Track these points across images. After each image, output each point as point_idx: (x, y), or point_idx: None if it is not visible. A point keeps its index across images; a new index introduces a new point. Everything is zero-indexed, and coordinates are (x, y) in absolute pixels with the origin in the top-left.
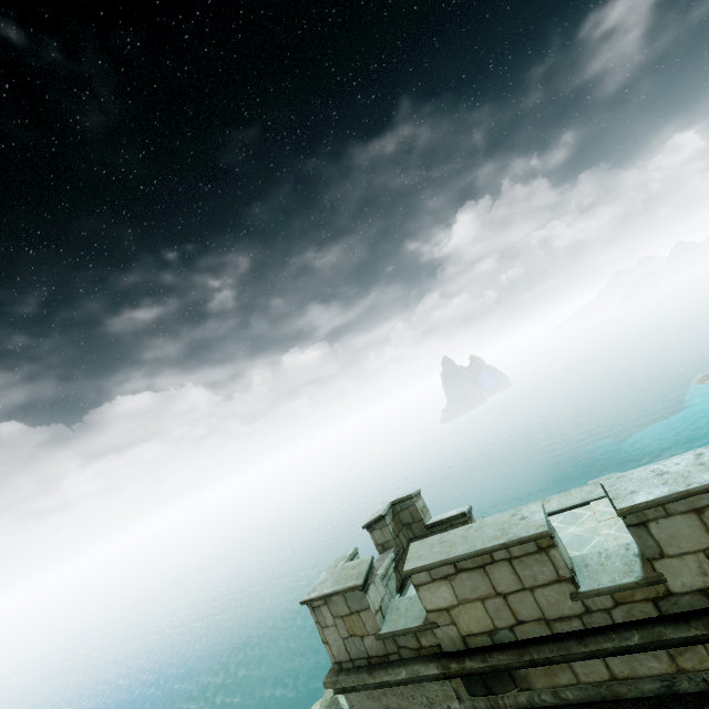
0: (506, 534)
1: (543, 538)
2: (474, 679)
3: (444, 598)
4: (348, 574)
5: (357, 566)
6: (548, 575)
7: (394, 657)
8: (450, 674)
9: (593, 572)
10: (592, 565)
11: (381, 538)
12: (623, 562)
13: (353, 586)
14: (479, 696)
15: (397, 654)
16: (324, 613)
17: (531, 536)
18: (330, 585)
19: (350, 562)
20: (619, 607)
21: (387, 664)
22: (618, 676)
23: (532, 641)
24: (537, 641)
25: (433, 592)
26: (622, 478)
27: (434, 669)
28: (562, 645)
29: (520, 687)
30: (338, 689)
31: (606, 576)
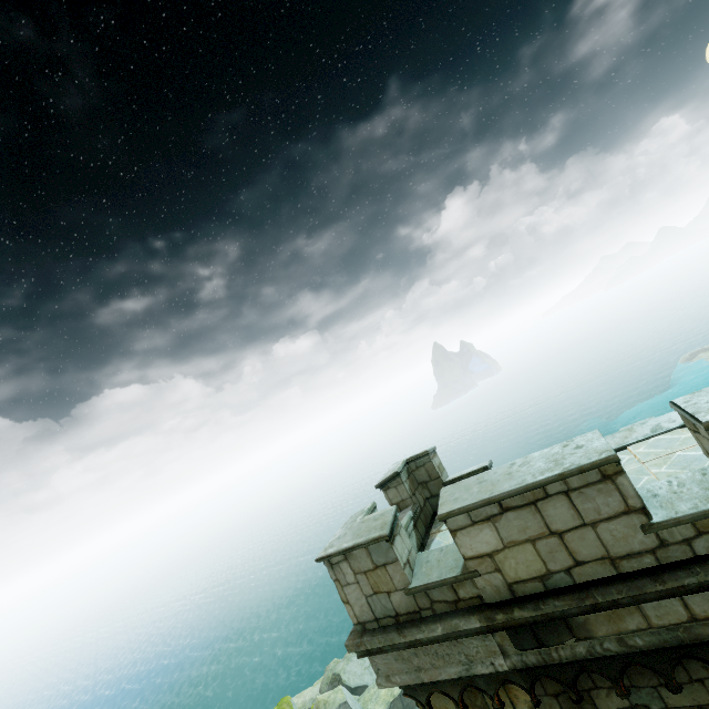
0: (562, 464)
1: (608, 465)
2: (523, 631)
3: (487, 543)
4: (370, 526)
5: (379, 517)
6: (615, 506)
7: (427, 613)
8: (494, 626)
9: (665, 501)
10: (662, 495)
11: (396, 497)
12: (702, 487)
13: (378, 537)
14: (528, 649)
15: (430, 609)
16: (343, 569)
17: (594, 463)
18: (350, 539)
19: (370, 514)
20: (703, 537)
21: (418, 620)
22: (699, 616)
23: (594, 583)
24: (601, 583)
25: (473, 536)
26: (698, 392)
27: (476, 622)
28: (633, 584)
29: (577, 636)
30: (362, 652)
31: (684, 504)
